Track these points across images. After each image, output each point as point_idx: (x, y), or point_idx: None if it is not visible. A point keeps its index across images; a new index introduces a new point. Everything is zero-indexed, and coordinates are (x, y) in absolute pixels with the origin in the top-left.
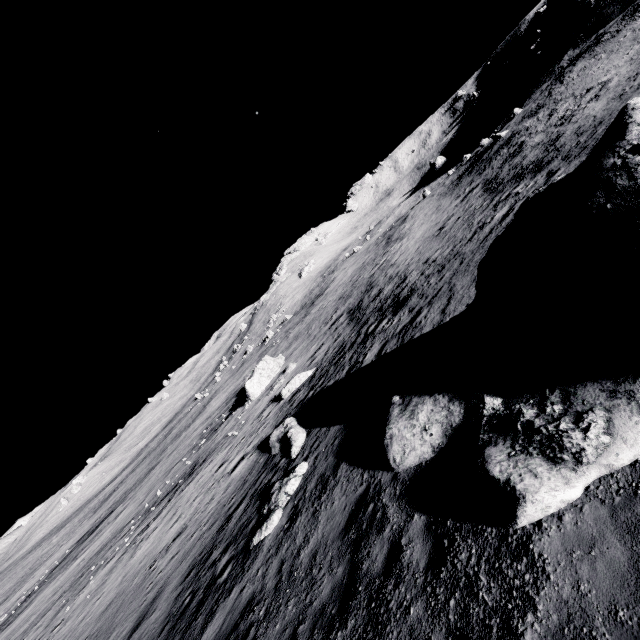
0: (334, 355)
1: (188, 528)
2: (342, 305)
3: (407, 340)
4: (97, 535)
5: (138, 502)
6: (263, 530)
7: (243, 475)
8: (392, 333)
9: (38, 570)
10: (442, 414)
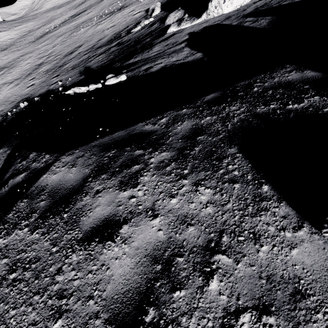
0: None
1: (115, 26)
2: None
3: None
4: (80, 17)
5: (97, 12)
6: (135, 29)
7: (137, 17)
8: None
9: (55, 20)
10: (180, 15)
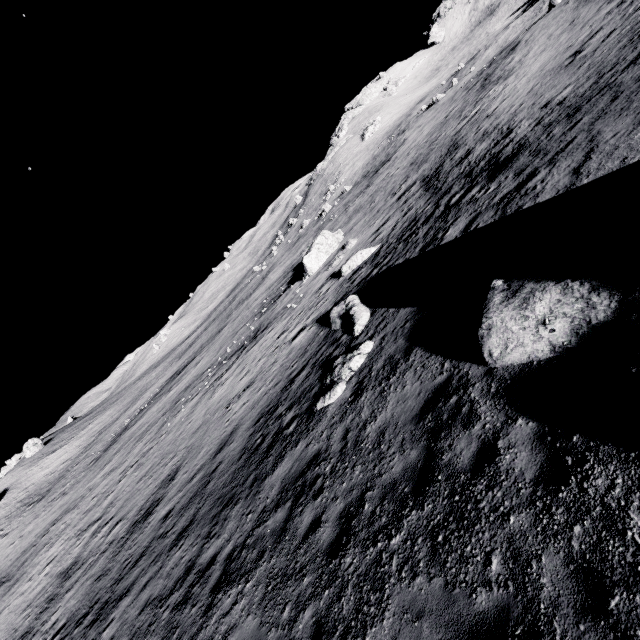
0: (403, 231)
1: (255, 383)
2: (414, 172)
3: (511, 212)
4: (183, 376)
5: (212, 355)
6: (326, 398)
7: (303, 345)
8: (487, 204)
9: (145, 393)
10: (575, 307)
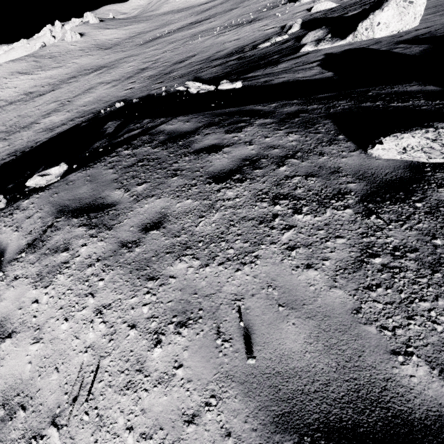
0: (352, 3)
1: (240, 39)
2: None
3: None
4: (200, 25)
5: (222, 21)
6: (262, 45)
7: (268, 33)
8: None
9: (170, 25)
10: (321, 35)
